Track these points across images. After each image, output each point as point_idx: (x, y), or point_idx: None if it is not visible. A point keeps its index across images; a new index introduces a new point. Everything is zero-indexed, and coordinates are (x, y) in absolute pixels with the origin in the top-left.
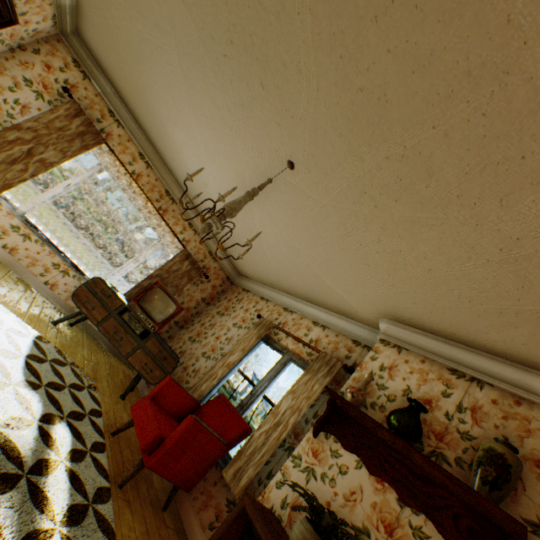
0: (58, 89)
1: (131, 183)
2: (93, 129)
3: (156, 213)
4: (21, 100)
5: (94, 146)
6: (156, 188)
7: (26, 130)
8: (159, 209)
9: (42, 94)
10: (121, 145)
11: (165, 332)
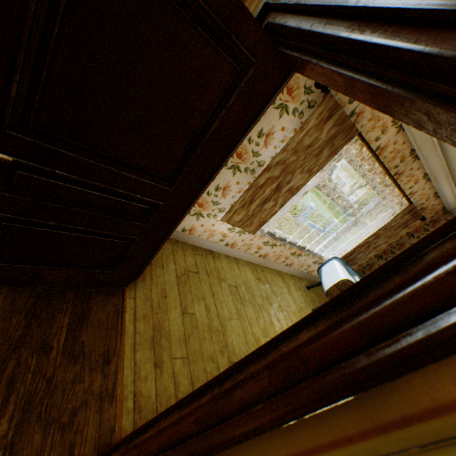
0: (304, 82)
1: (369, 162)
2: (345, 124)
3: (388, 181)
4: (263, 129)
5: (342, 145)
6: (398, 153)
7: (273, 166)
8: (393, 175)
9: (285, 104)
10: (370, 120)
11: (364, 263)
